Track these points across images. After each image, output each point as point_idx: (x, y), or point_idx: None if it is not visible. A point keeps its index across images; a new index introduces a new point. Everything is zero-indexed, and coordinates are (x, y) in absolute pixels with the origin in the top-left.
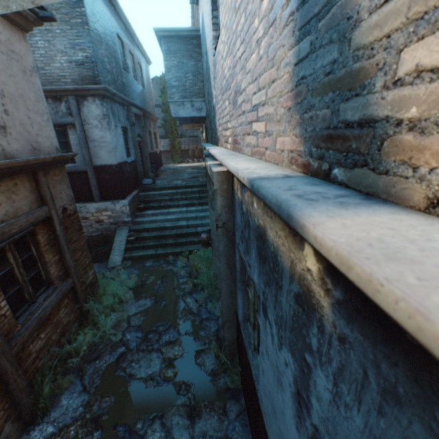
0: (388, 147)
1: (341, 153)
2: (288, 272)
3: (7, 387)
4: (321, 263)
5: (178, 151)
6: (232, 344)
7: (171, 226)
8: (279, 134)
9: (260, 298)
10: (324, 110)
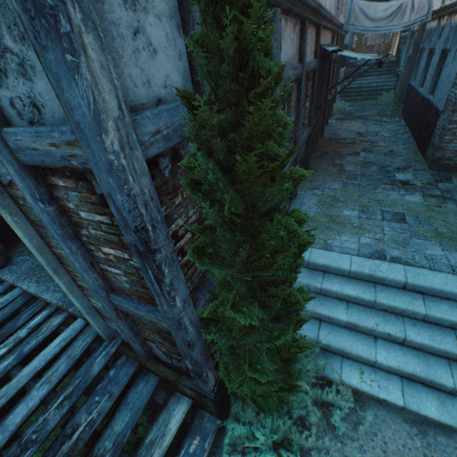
0: (443, 4)
1: (442, 5)
2: (433, 29)
3: (332, 100)
4: (437, 21)
5: (362, 48)
6: (401, 102)
7: (366, 87)
8: (439, 5)
9: (424, 49)
10: (443, 0)
